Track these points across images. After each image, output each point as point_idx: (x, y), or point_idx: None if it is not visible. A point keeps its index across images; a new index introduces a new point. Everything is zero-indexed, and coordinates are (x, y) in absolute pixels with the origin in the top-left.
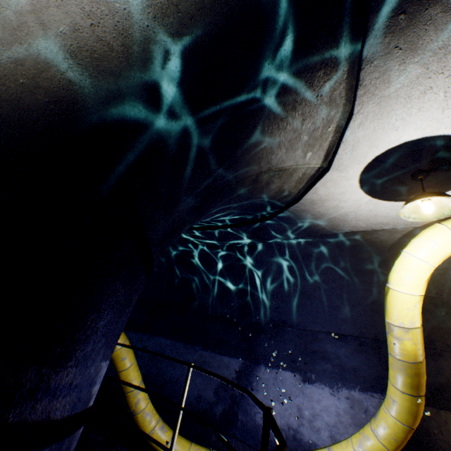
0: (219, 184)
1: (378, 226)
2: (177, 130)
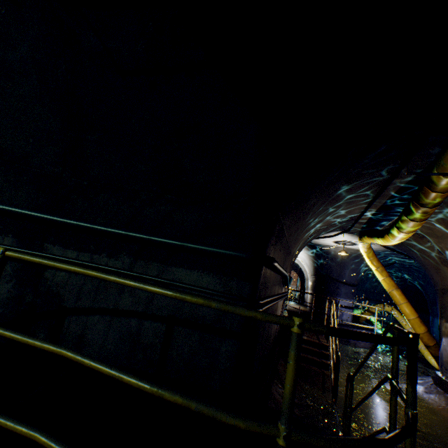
0: (338, 261)
1: (378, 246)
2: (322, 261)
